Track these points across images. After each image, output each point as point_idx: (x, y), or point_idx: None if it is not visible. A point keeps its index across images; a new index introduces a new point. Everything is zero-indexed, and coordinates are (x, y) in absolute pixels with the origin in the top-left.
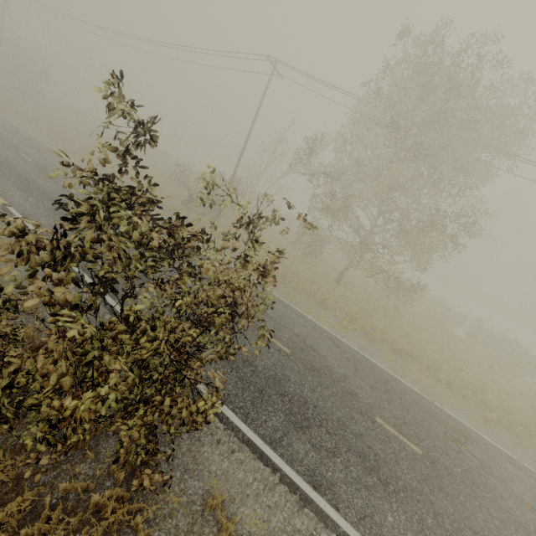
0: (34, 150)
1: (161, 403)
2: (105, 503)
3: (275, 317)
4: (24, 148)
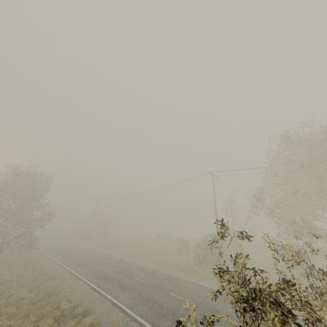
0: (116, 262)
1: None
2: None
3: None
4: (112, 264)
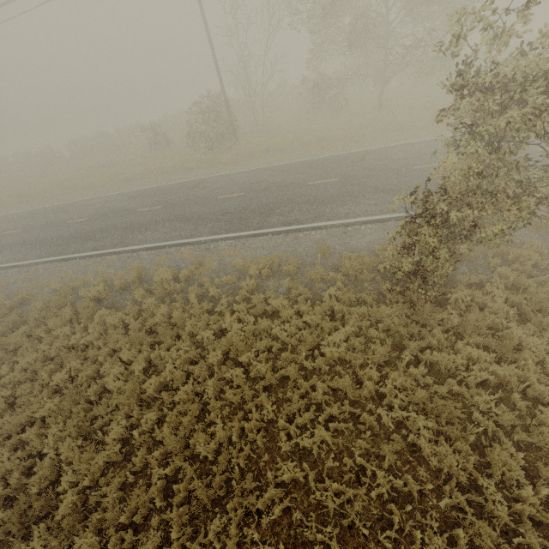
0: (61, 214)
1: (537, 181)
2: (514, 256)
3: (405, 156)
4: (56, 219)
